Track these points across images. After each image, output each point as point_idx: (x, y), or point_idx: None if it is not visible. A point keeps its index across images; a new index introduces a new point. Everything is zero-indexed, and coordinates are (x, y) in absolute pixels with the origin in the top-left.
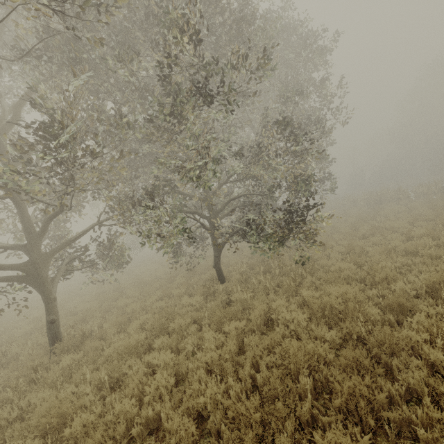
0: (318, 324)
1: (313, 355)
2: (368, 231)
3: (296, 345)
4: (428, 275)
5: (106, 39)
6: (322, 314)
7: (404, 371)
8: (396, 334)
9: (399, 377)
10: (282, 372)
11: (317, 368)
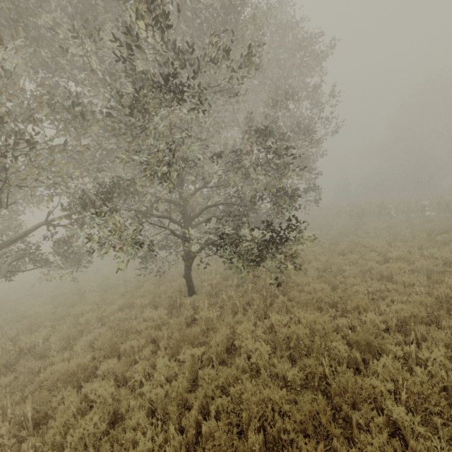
0: (282, 355)
1: (268, 401)
2: (347, 247)
3: (251, 389)
4: (399, 306)
5: (67, 7)
6: (287, 344)
7: (363, 433)
8: (360, 381)
9: (357, 436)
10: (232, 422)
11: (272, 416)
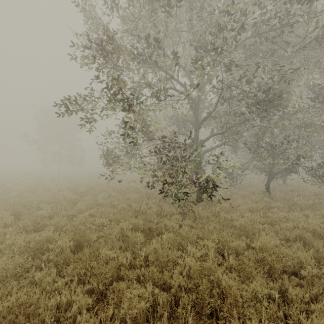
0: None
1: None
2: None
3: None
4: None
5: None
6: None
7: None
8: None
9: None
10: None
11: None
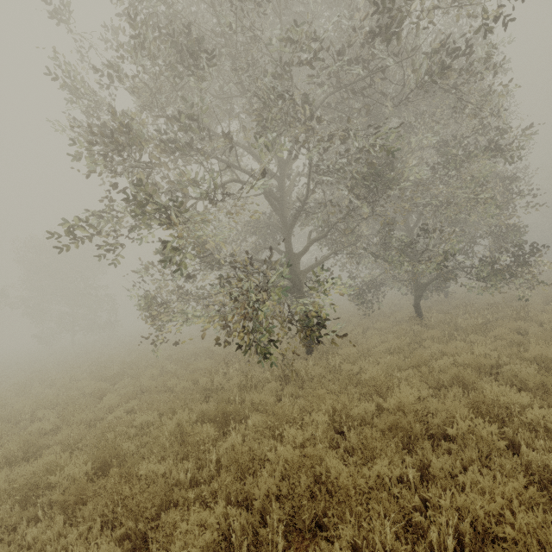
0: None
1: None
2: None
3: None
4: None
5: None
6: None
7: None
8: None
9: None
10: None
11: None
